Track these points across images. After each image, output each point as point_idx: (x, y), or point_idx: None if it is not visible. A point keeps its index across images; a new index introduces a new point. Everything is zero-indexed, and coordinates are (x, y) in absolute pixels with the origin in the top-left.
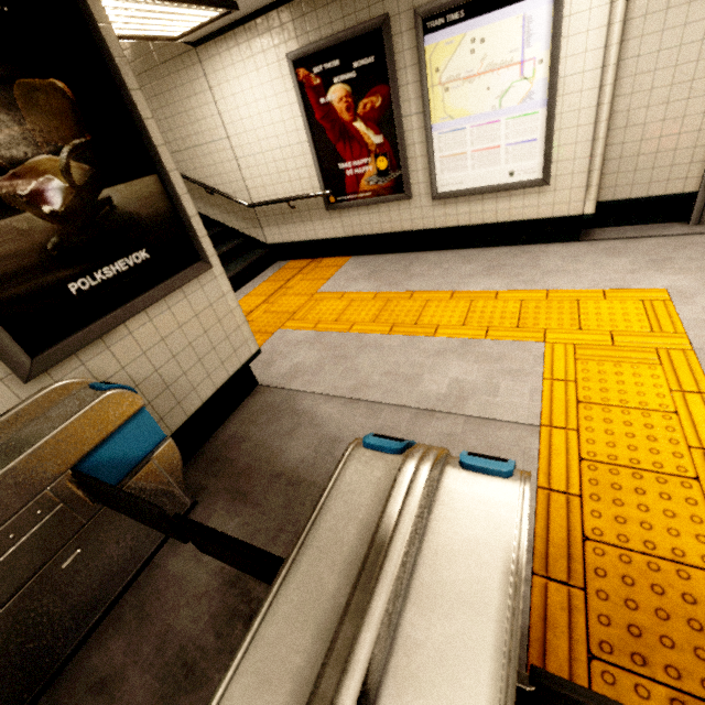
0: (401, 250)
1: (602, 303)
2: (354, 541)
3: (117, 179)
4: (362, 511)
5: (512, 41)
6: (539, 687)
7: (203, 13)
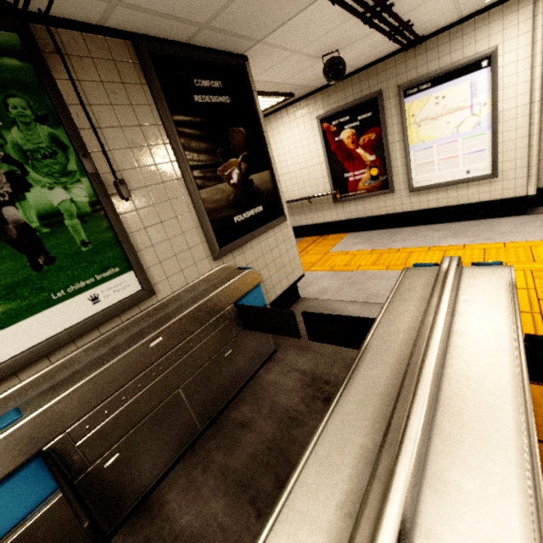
0: (385, 227)
1: None
2: (422, 287)
3: (255, 171)
4: (423, 280)
5: (464, 95)
6: (530, 341)
7: (276, 100)
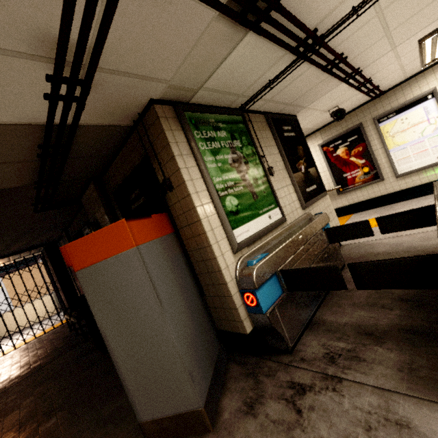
0: (382, 205)
1: None
2: None
3: (309, 167)
4: None
5: (420, 115)
6: None
7: None
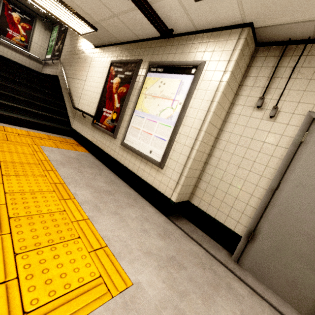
0: (104, 163)
1: (81, 252)
2: None
3: None
4: None
5: (174, 89)
6: None
7: (82, 24)
